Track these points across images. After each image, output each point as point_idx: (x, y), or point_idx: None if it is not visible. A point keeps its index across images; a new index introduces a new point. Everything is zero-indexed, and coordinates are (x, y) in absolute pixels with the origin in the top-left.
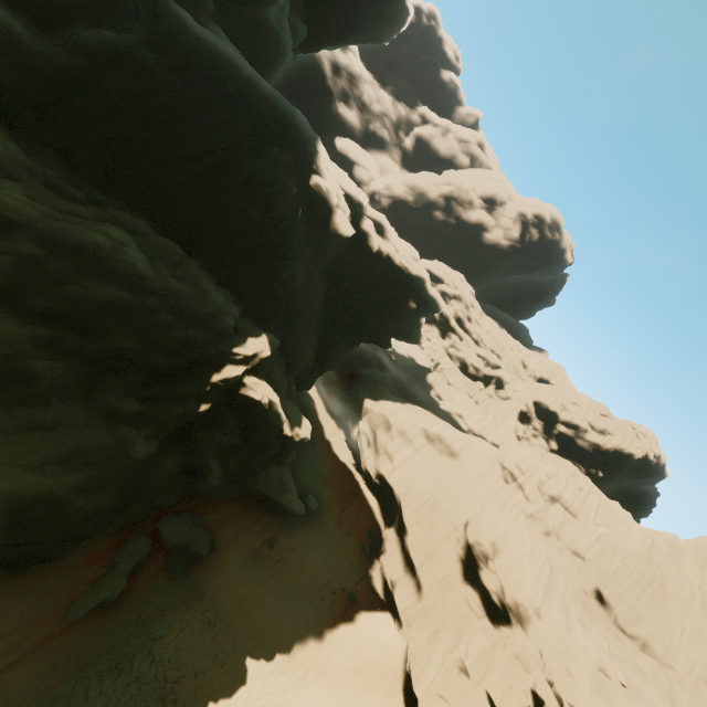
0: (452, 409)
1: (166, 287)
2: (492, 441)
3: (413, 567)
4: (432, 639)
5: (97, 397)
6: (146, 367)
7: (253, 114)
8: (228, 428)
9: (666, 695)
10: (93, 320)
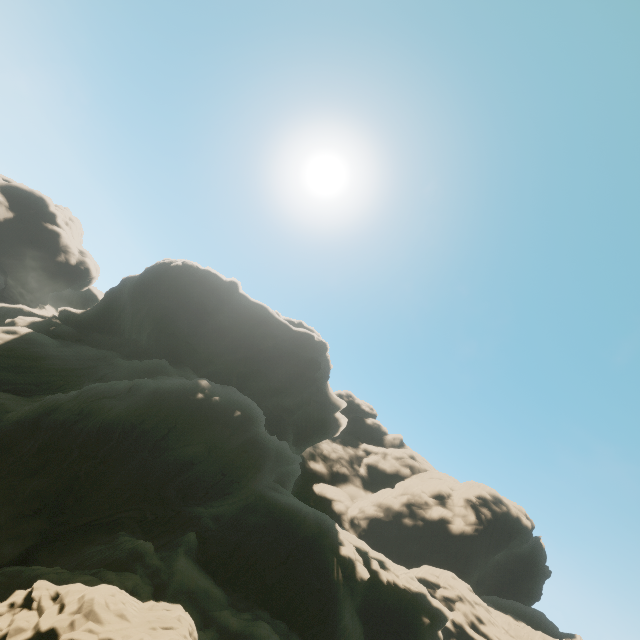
0: None
1: None
2: None
3: None
4: None
5: None
6: None
7: (307, 525)
8: None
9: None
10: None
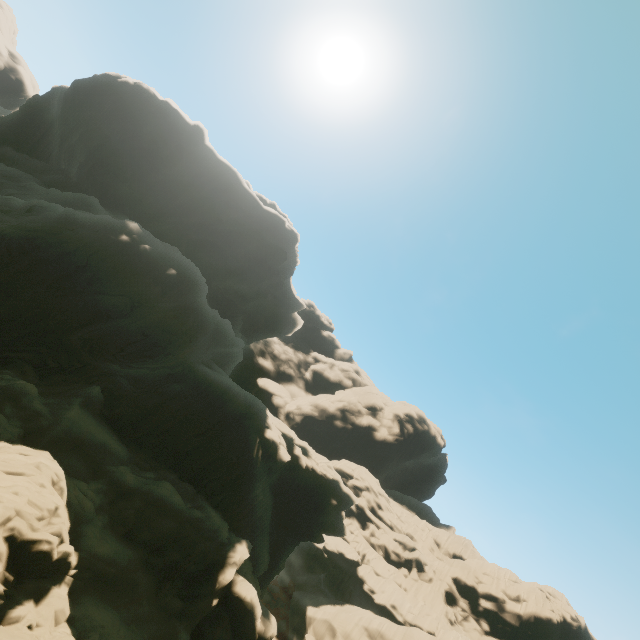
0: (385, 600)
1: (193, 515)
2: (427, 629)
3: None
4: None
5: (161, 597)
6: (184, 573)
7: (236, 405)
8: (224, 624)
9: None
10: (162, 543)
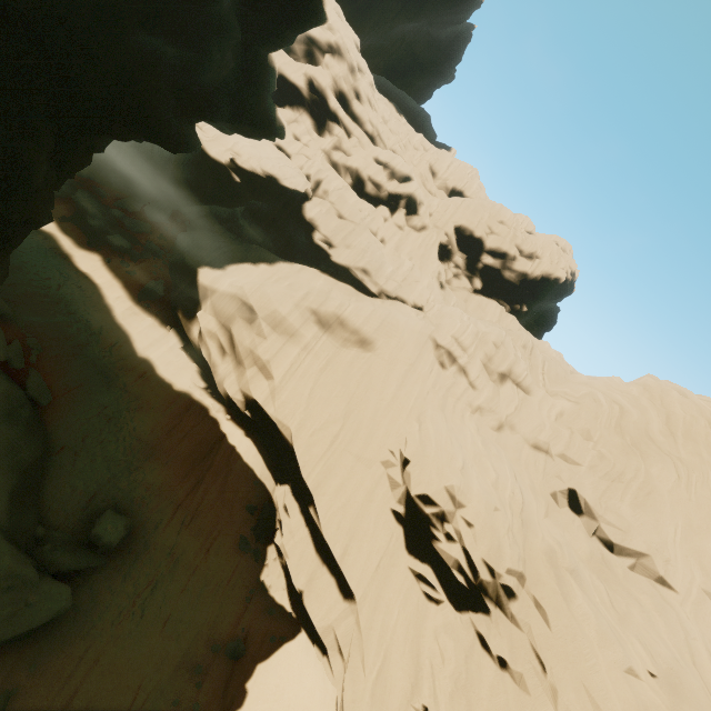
0: (351, 261)
1: None
2: (413, 302)
3: (330, 556)
4: (379, 690)
5: None
6: None
7: None
8: None
9: (683, 645)
10: None
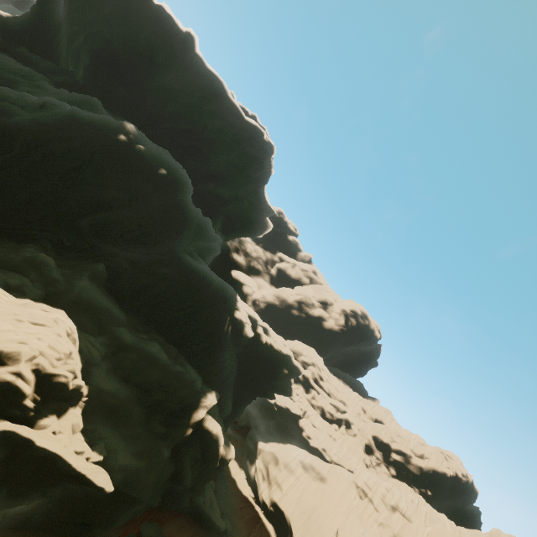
0: (318, 445)
1: (175, 369)
2: (348, 468)
3: None
4: None
5: (150, 424)
6: (168, 409)
7: (212, 289)
8: (196, 446)
9: None
10: (151, 386)
